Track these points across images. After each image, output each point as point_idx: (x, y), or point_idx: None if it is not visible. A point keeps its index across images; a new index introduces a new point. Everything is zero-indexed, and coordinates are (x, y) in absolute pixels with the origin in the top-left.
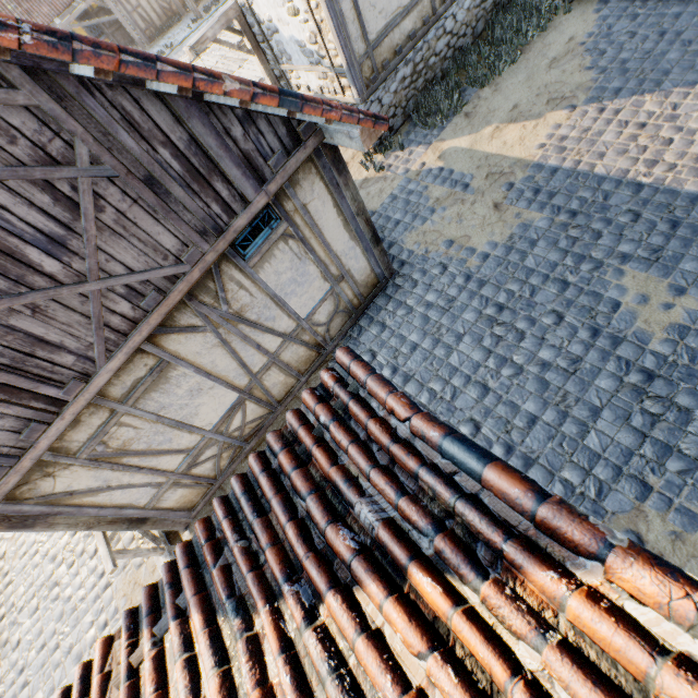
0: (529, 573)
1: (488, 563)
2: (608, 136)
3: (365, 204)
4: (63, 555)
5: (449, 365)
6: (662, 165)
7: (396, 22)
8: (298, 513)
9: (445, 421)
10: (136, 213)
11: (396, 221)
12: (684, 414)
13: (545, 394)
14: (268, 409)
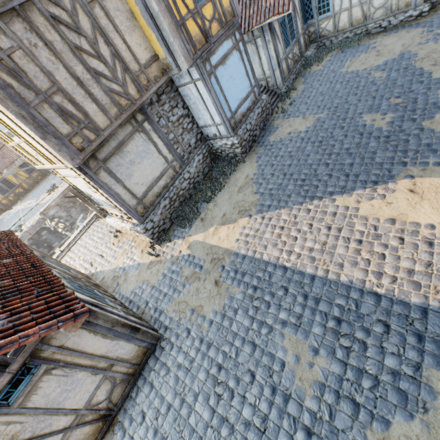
0: None
1: None
2: (267, 234)
3: (149, 280)
4: None
5: (189, 426)
6: (294, 254)
7: (153, 184)
8: None
9: None
10: None
11: (164, 294)
12: None
13: None
14: None
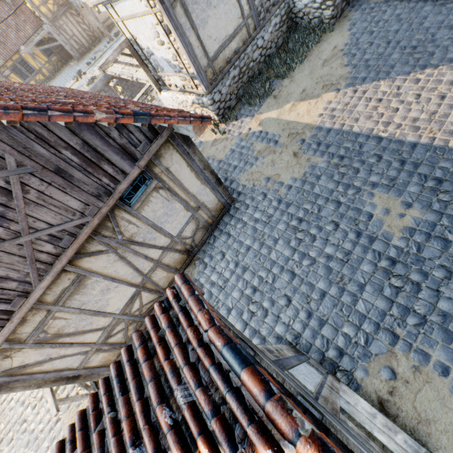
0: (258, 450)
1: (239, 440)
2: (359, 108)
3: (215, 156)
4: (29, 400)
5: (270, 260)
6: (393, 125)
7: (226, 44)
8: (144, 393)
9: (269, 297)
10: (51, 190)
11: (234, 166)
12: (415, 286)
13: (330, 276)
14: (158, 294)
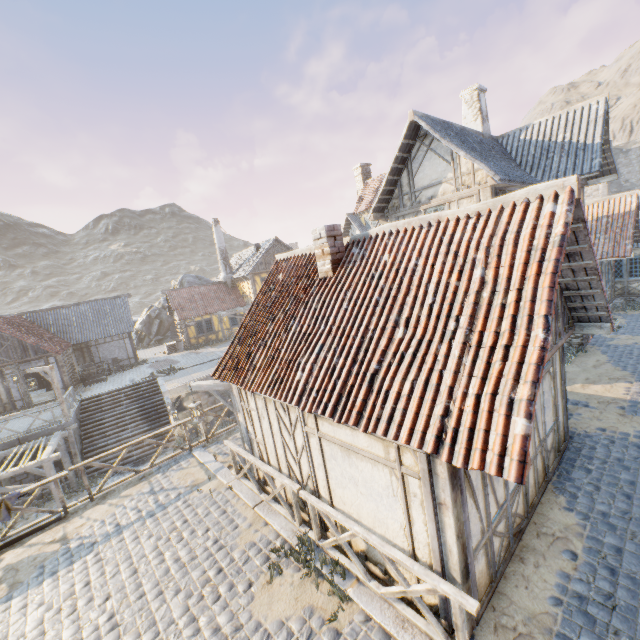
0: None
1: None
2: None
3: None
4: None
5: None
6: None
7: None
8: None
9: None
10: None
11: None
12: None
13: None
14: (523, 511)
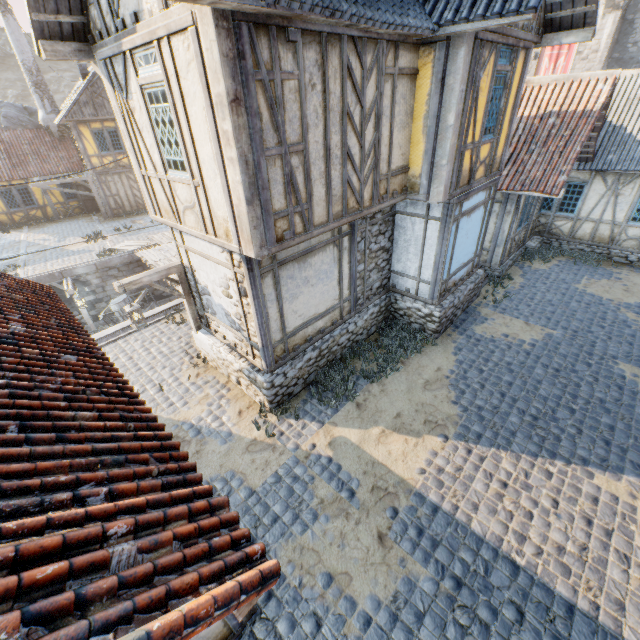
0: None
1: None
2: (478, 484)
3: (247, 474)
4: None
5: None
6: (530, 543)
7: (311, 322)
8: None
9: None
10: None
11: (274, 516)
12: None
13: None
14: None
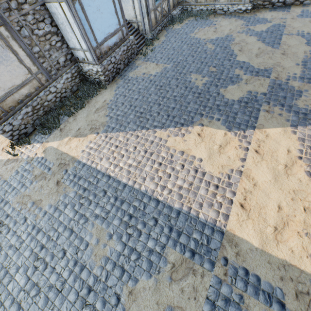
0: None
1: None
2: (105, 150)
3: (3, 175)
4: None
5: (7, 291)
6: (118, 167)
7: (13, 91)
8: None
9: None
10: None
11: (13, 188)
12: None
13: (45, 308)
14: None
